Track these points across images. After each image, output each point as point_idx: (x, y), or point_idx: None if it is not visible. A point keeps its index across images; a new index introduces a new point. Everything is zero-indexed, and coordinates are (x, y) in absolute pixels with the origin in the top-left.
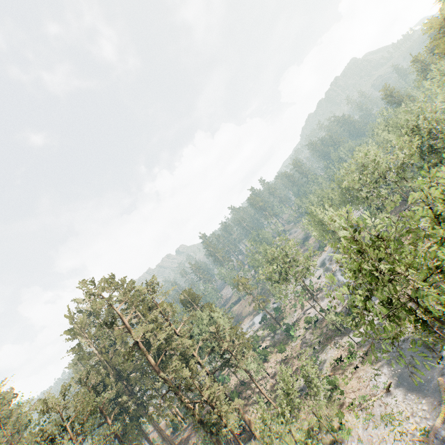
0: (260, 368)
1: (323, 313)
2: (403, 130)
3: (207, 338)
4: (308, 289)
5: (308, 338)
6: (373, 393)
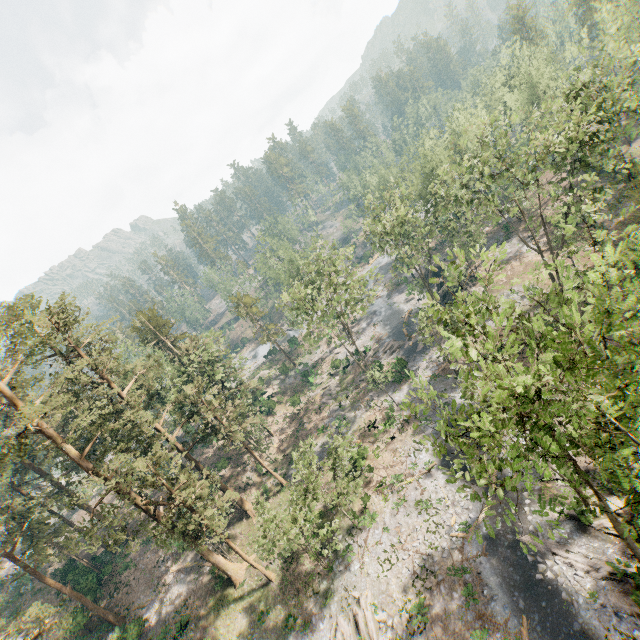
0: (263, 429)
1: (357, 356)
2: (566, 90)
3: (181, 401)
4: (348, 329)
5: (333, 389)
6: (409, 472)
